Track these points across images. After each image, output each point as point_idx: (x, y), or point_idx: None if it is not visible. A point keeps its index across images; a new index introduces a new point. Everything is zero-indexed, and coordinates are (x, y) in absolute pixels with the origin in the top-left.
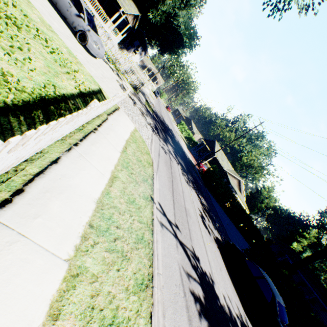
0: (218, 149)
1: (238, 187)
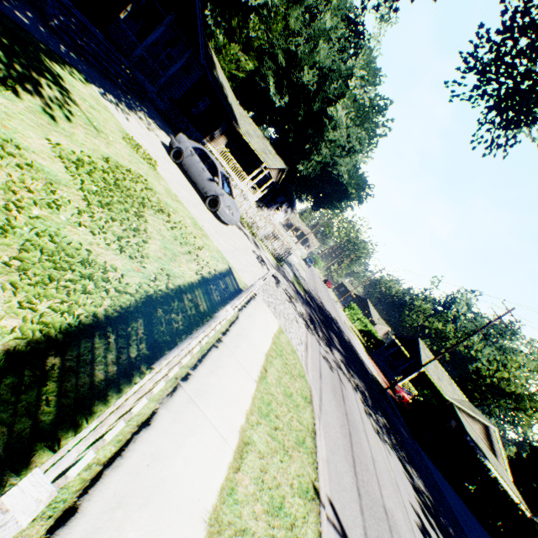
0: (427, 356)
1: (486, 442)
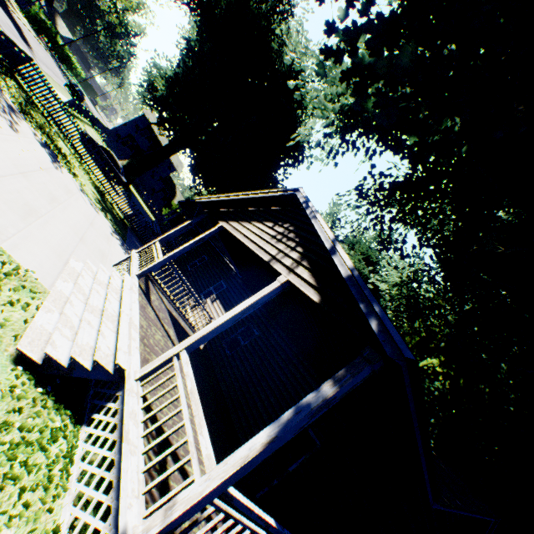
0: None
1: None
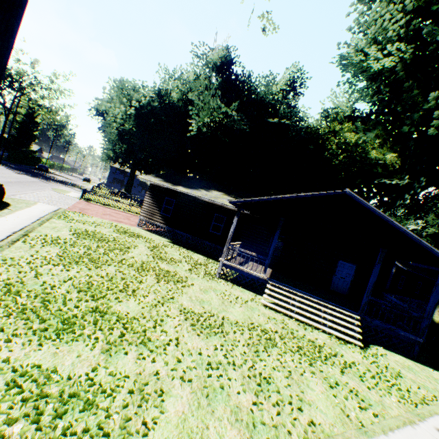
0: None
1: None
